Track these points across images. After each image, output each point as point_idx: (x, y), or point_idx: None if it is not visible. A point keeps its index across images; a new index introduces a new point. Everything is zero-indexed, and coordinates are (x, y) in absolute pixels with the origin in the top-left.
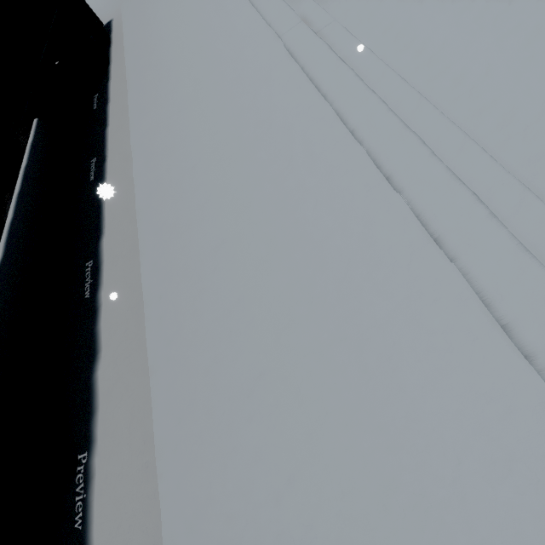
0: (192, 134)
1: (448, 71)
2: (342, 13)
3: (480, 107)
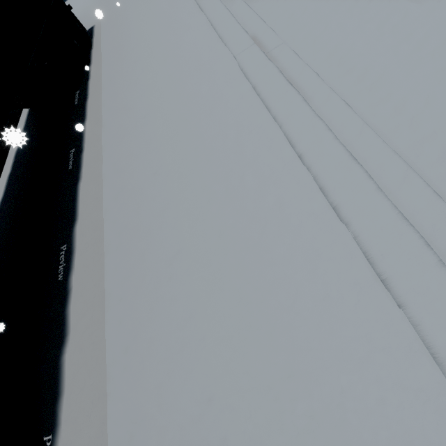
0: (154, 142)
1: (389, 99)
2: (290, 35)
3: (421, 138)
